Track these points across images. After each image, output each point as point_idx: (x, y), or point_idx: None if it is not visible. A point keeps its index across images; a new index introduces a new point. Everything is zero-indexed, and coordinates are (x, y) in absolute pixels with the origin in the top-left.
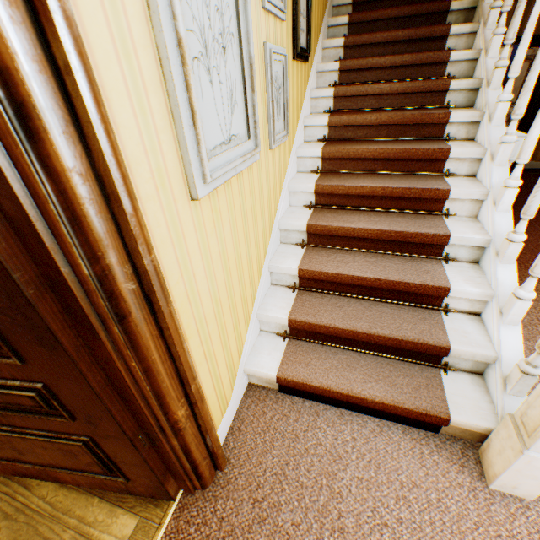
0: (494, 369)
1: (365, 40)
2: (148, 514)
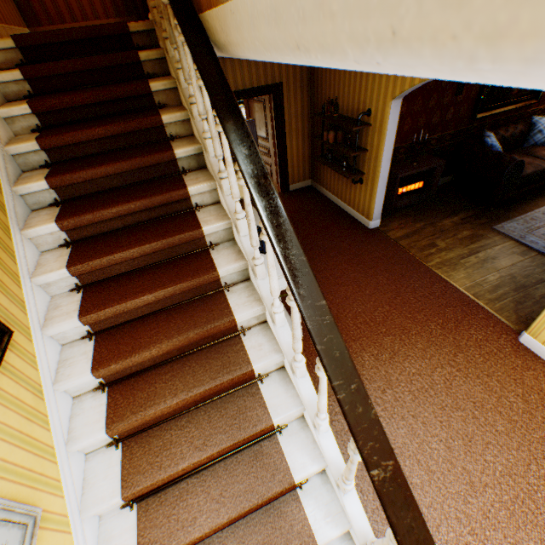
0: None
1: (90, 219)
2: None
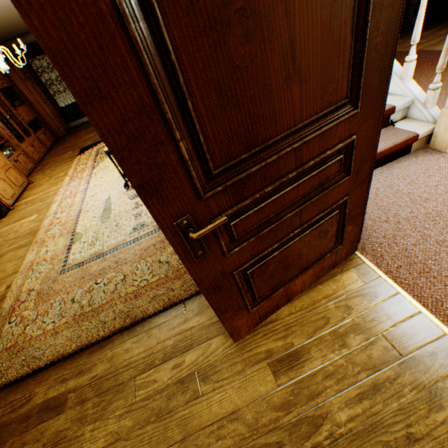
0: (413, 107)
1: None
2: (352, 265)
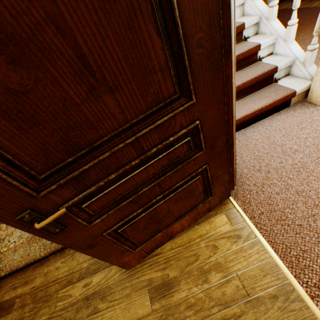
0: (294, 65)
1: None
2: (225, 209)
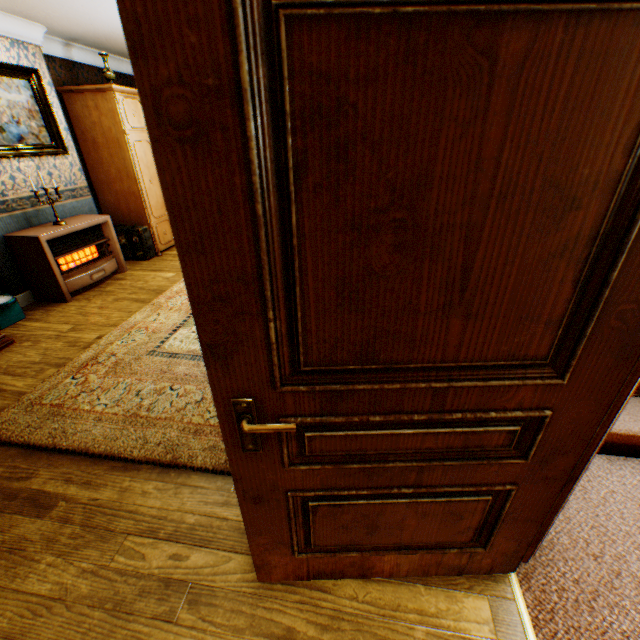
0: None
1: None
2: (493, 591)
